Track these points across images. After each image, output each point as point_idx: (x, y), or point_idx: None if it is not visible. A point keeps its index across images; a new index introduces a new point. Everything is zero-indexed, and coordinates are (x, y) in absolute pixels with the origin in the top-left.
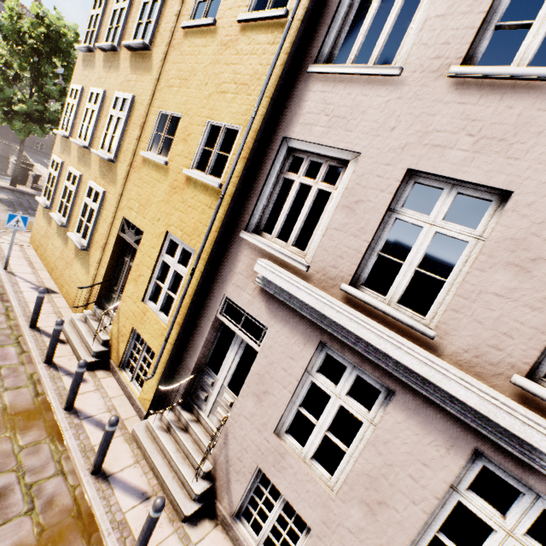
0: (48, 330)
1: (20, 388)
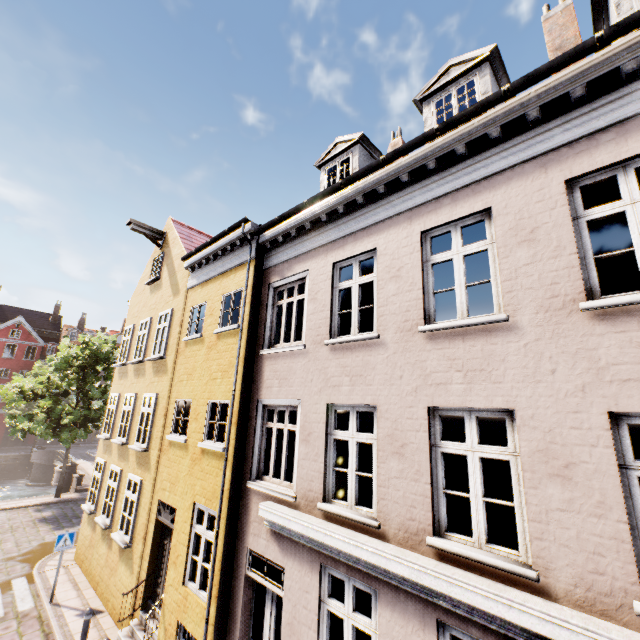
0: None
1: None
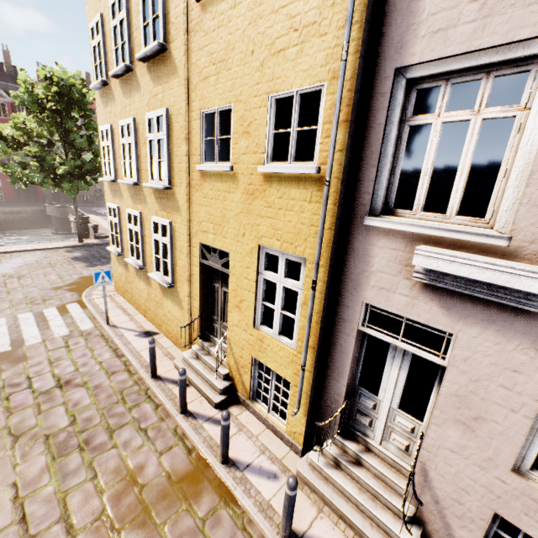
0: (168, 376)
1: (172, 448)
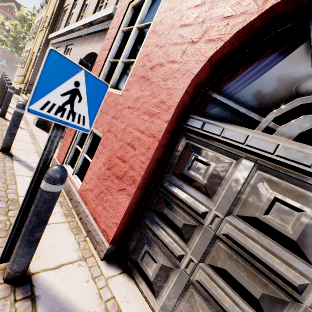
0: None
1: None
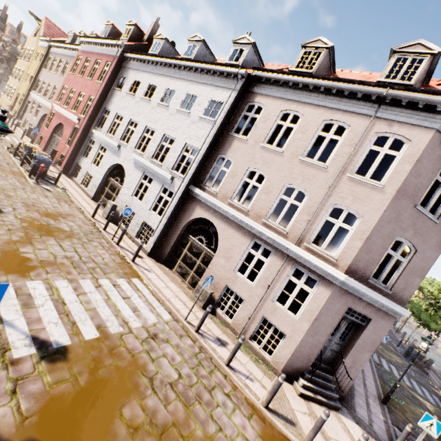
0: None
1: None
